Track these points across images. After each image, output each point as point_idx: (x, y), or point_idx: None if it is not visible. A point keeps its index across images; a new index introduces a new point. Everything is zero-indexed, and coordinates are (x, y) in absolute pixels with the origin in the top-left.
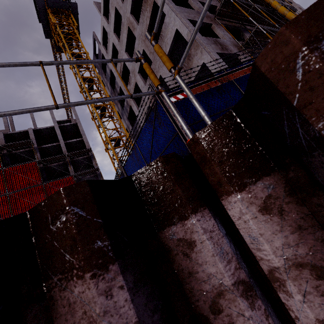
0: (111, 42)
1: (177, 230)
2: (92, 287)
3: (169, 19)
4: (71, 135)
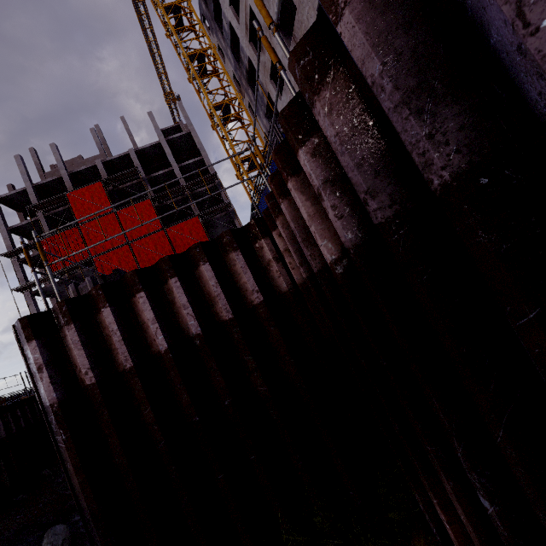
0: None
1: (258, 244)
2: (234, 254)
3: None
4: (184, 153)
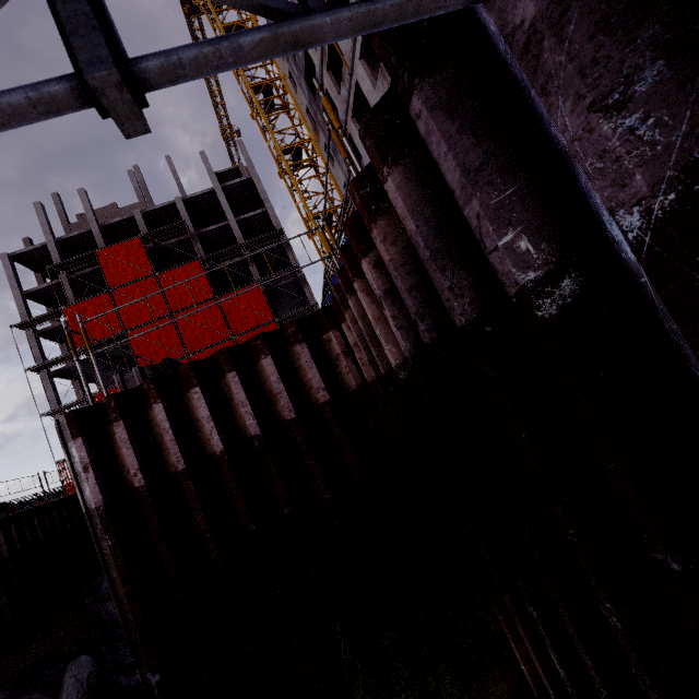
0: None
1: (326, 336)
2: (299, 347)
3: None
4: (244, 203)
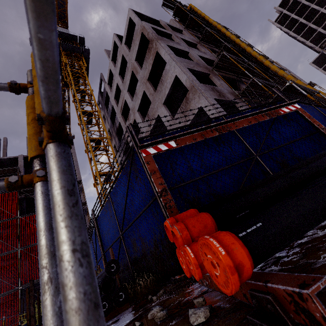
0: (115, 83)
1: None
2: None
3: (169, 67)
4: None
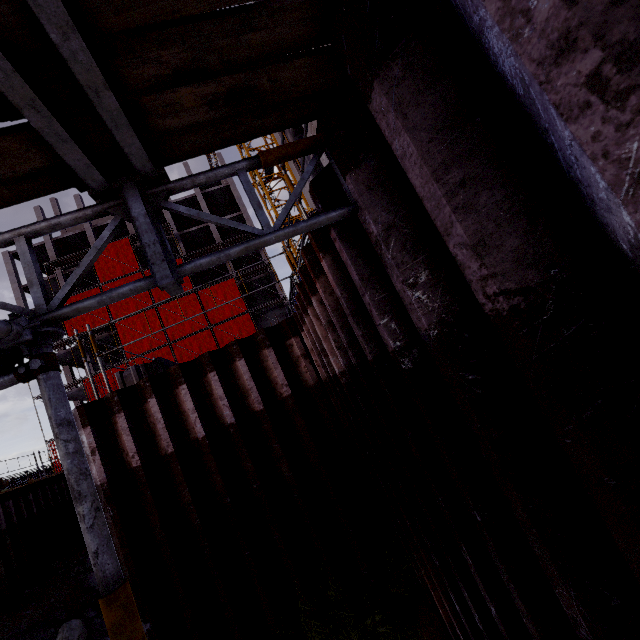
0: None
1: (289, 342)
2: (267, 351)
3: None
4: (222, 207)
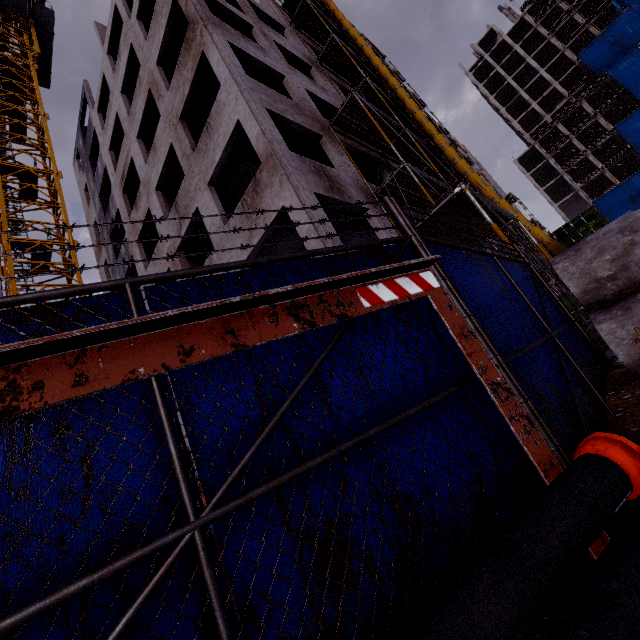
0: (113, 111)
1: None
2: None
3: (226, 97)
4: None
